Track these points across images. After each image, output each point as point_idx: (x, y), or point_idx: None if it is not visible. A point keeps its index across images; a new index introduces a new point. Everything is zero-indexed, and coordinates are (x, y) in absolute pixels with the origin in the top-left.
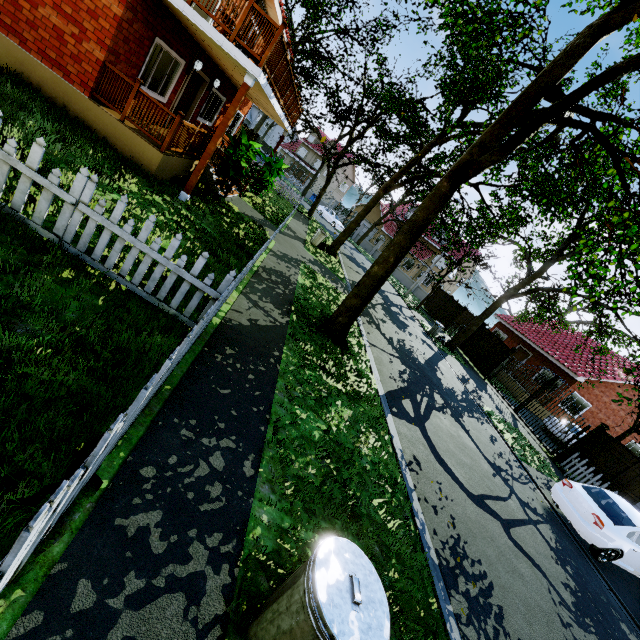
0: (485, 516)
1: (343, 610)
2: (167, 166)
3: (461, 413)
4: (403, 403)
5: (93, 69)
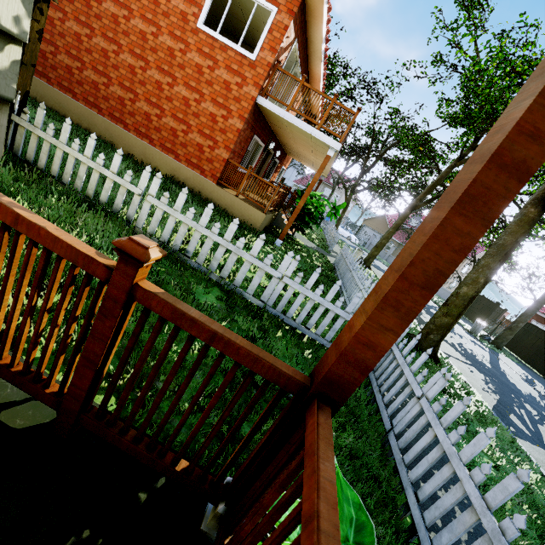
0: None
1: None
2: (264, 222)
3: None
4: (512, 419)
5: (220, 165)
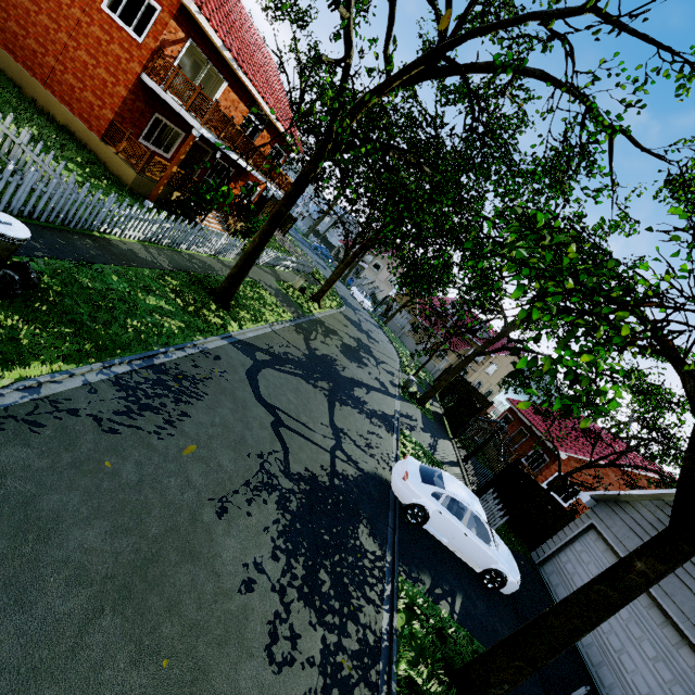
0: (259, 407)
1: None
2: (143, 185)
3: (347, 405)
4: (258, 352)
5: (106, 124)
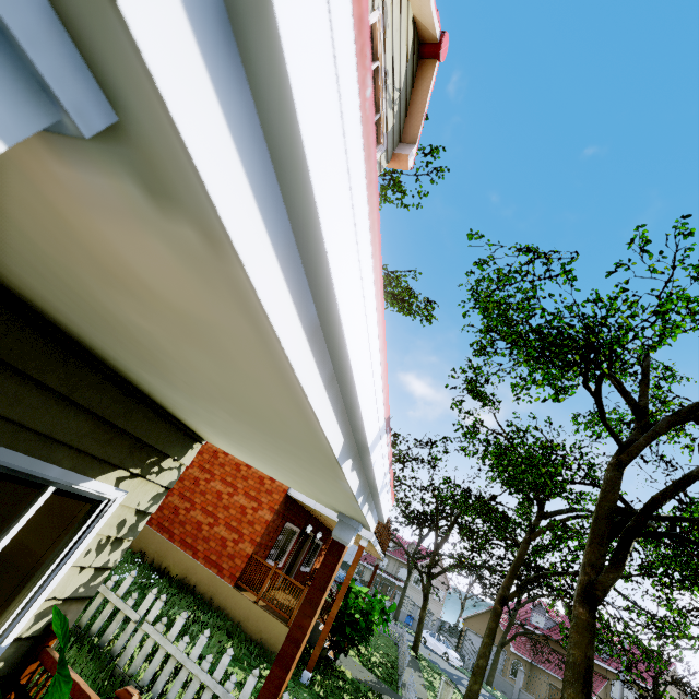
0: None
1: None
2: None
3: None
4: None
5: (242, 561)
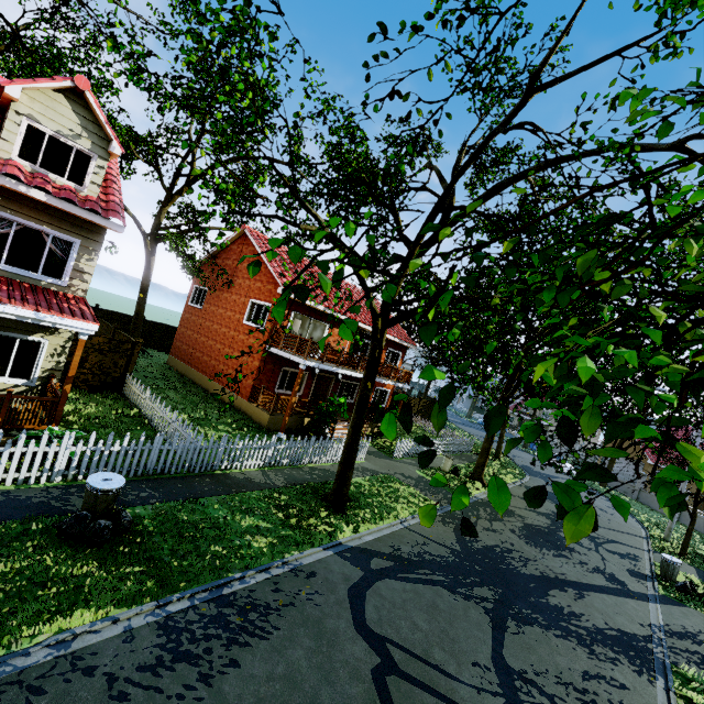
0: (357, 641)
1: (98, 478)
2: (277, 422)
3: (533, 623)
4: (374, 559)
5: (250, 389)
